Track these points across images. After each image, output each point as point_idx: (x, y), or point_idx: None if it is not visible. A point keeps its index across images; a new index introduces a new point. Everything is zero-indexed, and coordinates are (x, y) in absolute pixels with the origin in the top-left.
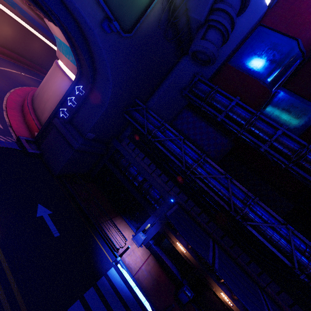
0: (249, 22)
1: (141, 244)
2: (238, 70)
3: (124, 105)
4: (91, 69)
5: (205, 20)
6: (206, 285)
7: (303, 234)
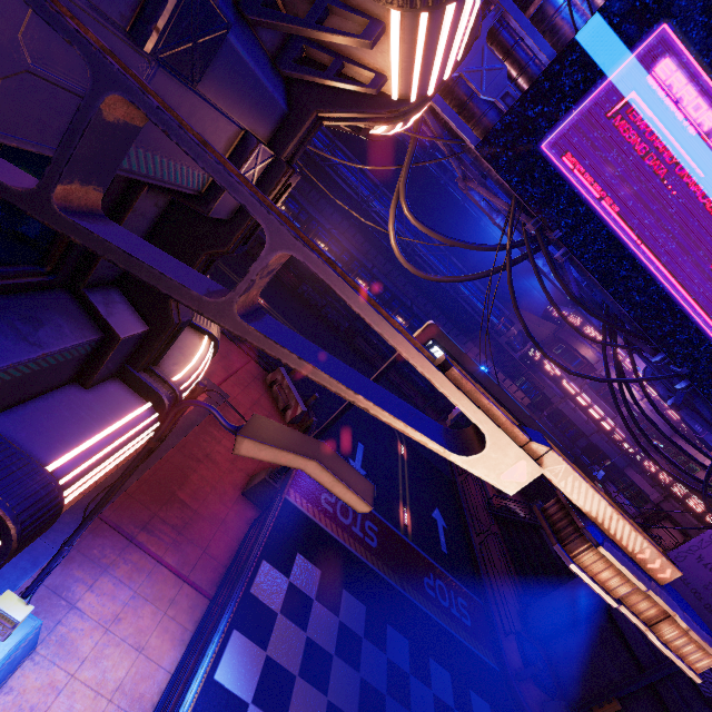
0: None
1: None
2: None
3: None
4: None
5: None
6: None
7: None
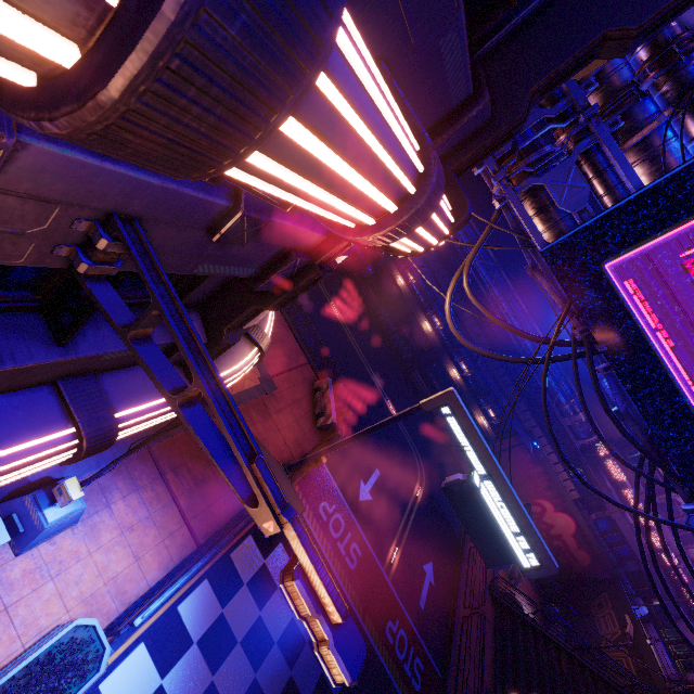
0: None
1: None
2: None
3: None
4: None
5: None
6: (388, 272)
7: (532, 310)
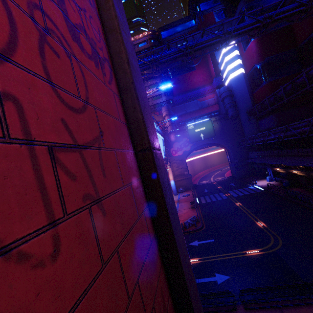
0: (242, 82)
1: (269, 180)
2: (255, 92)
3: (236, 145)
4: (222, 146)
5: (226, 111)
6: (293, 174)
7: None
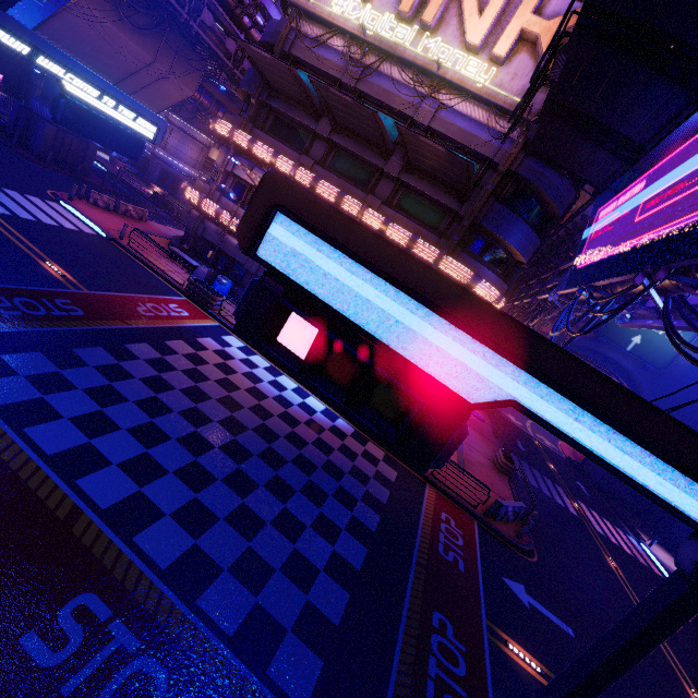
0: None
1: None
2: None
3: None
4: None
5: None
6: None
7: None
